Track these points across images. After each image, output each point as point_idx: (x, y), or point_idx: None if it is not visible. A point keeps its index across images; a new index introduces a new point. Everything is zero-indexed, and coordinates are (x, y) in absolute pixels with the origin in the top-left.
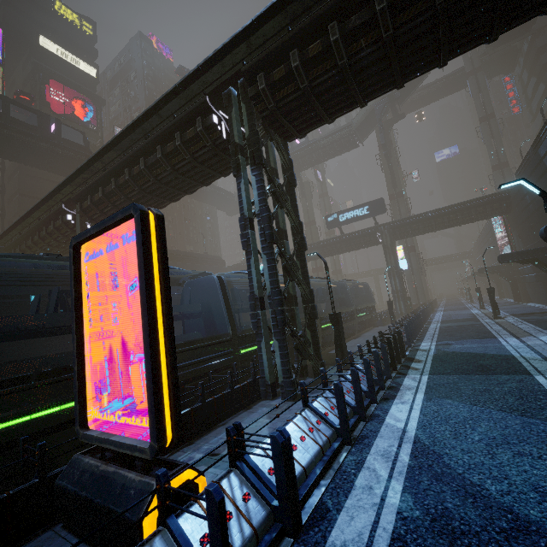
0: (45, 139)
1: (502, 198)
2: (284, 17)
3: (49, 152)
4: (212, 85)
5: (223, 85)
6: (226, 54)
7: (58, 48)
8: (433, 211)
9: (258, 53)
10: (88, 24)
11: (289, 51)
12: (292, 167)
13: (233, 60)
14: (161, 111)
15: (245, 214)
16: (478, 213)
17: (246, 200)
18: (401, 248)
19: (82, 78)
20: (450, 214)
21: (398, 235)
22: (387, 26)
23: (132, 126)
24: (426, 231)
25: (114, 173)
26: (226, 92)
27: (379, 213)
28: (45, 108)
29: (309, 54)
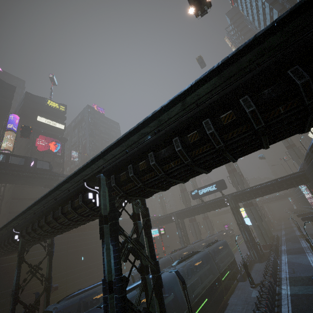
0: (26, 171)
1: (300, 175)
2: (122, 146)
3: (28, 177)
4: (88, 175)
5: (95, 173)
6: (91, 164)
7: (46, 120)
8: (258, 185)
9: (112, 160)
10: (63, 106)
11: (128, 163)
12: (147, 214)
13: (97, 165)
14: (60, 188)
15: (106, 277)
16: (287, 185)
17: (107, 264)
18: (243, 209)
19: (57, 130)
20: (269, 186)
21: (239, 201)
22: (186, 158)
23: (44, 196)
24: (257, 197)
25: (38, 216)
26: (98, 177)
27: (223, 188)
28: (35, 148)
29: (139, 168)
